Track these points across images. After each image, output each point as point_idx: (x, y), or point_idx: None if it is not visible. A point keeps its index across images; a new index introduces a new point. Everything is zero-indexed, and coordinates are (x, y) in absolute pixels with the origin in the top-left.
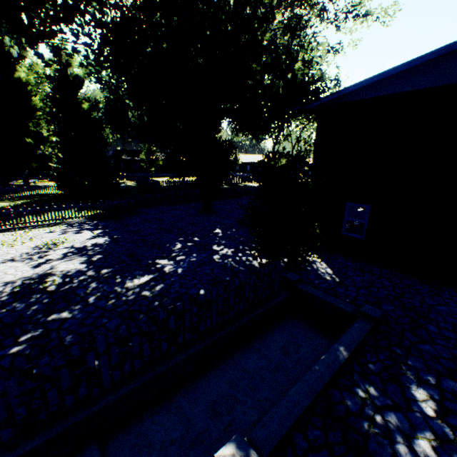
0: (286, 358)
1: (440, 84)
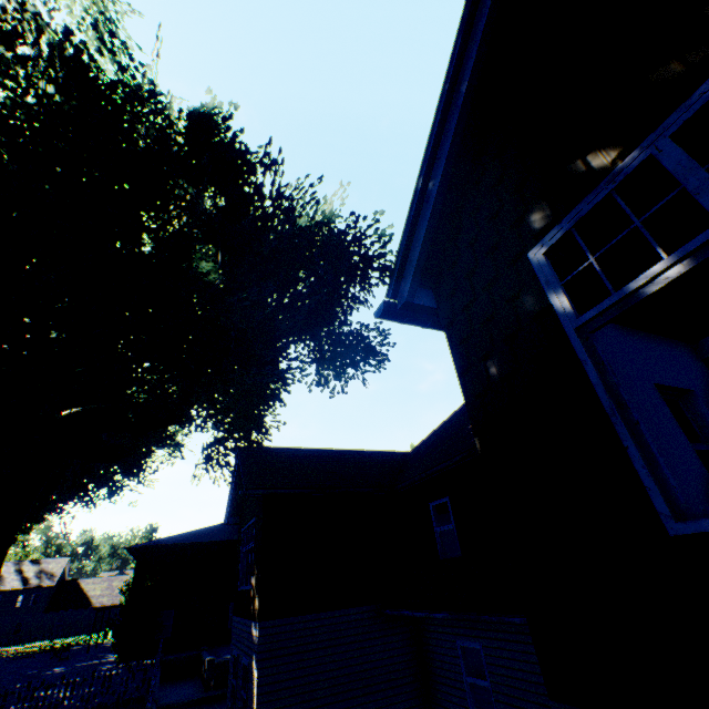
0: (181, 685)
1: (203, 541)
